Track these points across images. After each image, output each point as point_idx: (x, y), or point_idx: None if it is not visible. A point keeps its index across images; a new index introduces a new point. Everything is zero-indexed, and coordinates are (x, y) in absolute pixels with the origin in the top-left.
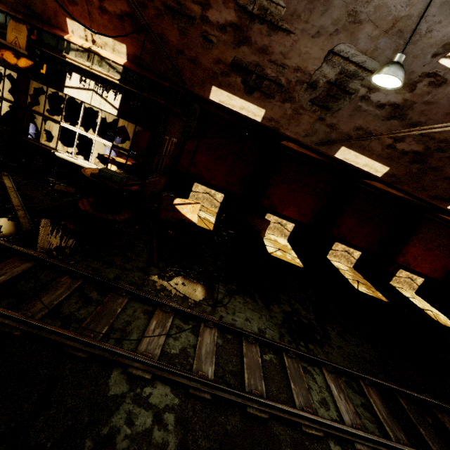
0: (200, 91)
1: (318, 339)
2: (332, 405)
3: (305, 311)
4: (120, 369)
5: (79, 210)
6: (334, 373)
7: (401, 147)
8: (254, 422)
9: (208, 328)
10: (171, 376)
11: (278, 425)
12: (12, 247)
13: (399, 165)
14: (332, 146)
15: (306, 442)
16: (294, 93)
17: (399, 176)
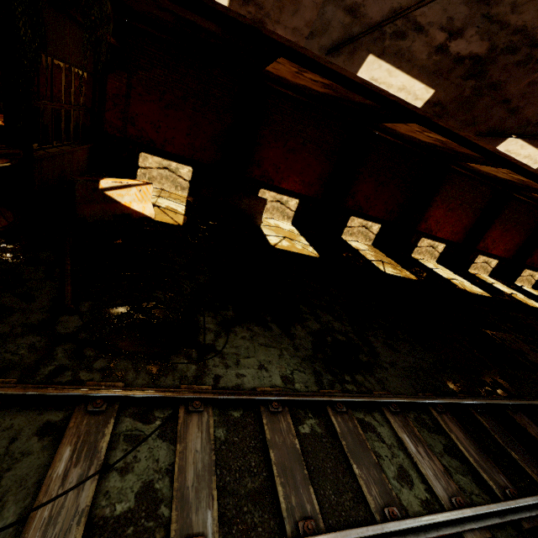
0: None
1: (365, 361)
2: (413, 473)
3: (338, 323)
4: None
5: None
6: (400, 413)
7: (457, 48)
8: None
9: (194, 415)
10: None
11: None
12: None
13: (449, 84)
14: (353, 55)
15: None
16: None
17: (446, 104)
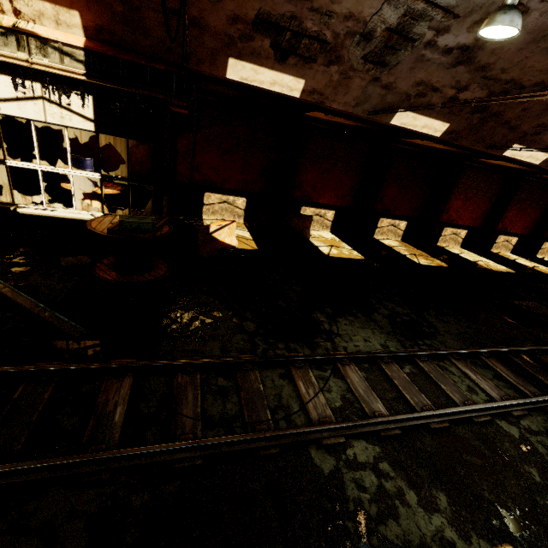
0: (210, 68)
1: (428, 331)
2: (477, 388)
3: (400, 308)
4: (313, 446)
5: (106, 282)
6: (461, 359)
7: (464, 97)
8: (440, 434)
9: (346, 366)
10: (360, 429)
11: (457, 427)
12: (93, 368)
13: (460, 119)
14: (387, 112)
15: (483, 430)
16: (343, 50)
17: (459, 132)
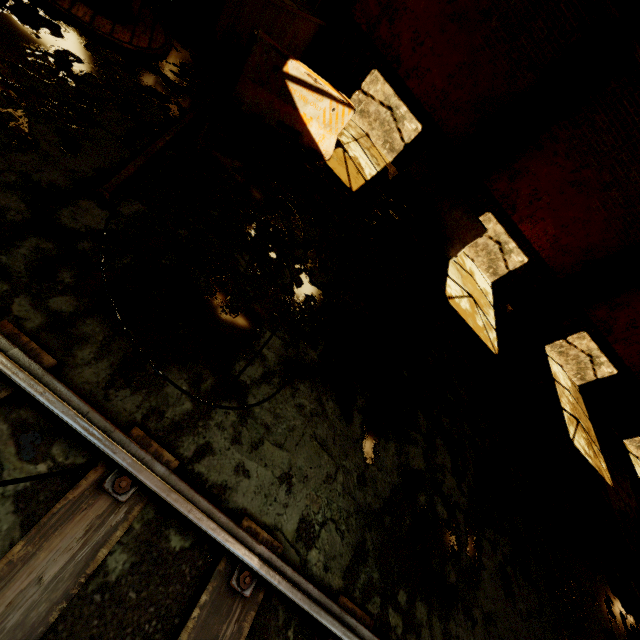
0: None
1: (450, 583)
2: None
3: (454, 480)
4: None
5: None
6: None
7: None
8: None
9: (103, 501)
10: None
11: None
12: None
13: None
14: None
15: None
16: None
17: None
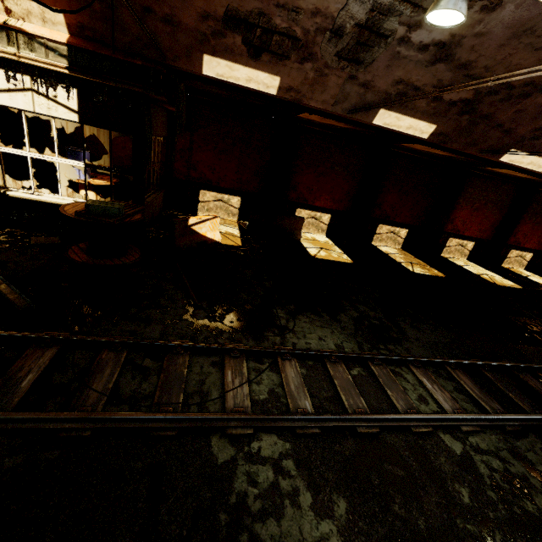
0: (187, 64)
1: (395, 337)
2: (429, 398)
3: (373, 312)
4: (217, 434)
5: (74, 263)
6: (421, 367)
7: (449, 97)
8: (367, 439)
9: (287, 361)
10: (273, 423)
11: (389, 435)
12: (21, 336)
13: (447, 120)
14: (368, 111)
15: (419, 441)
16: (315, 47)
17: (448, 134)
